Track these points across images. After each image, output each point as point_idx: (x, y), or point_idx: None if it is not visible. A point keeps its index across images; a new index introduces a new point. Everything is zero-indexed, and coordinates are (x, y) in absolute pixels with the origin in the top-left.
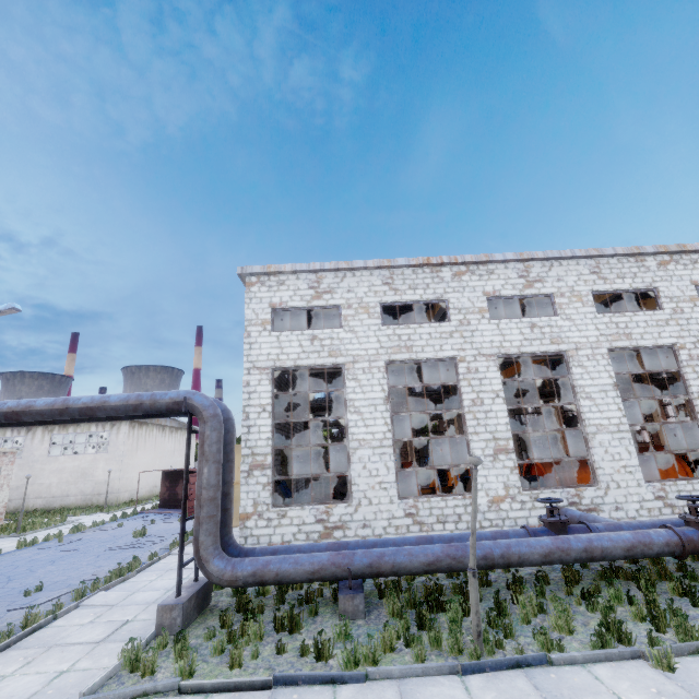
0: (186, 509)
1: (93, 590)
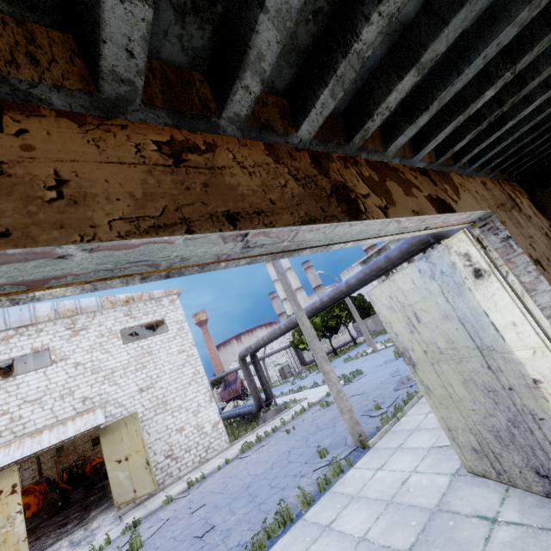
0: (267, 382)
1: (277, 430)
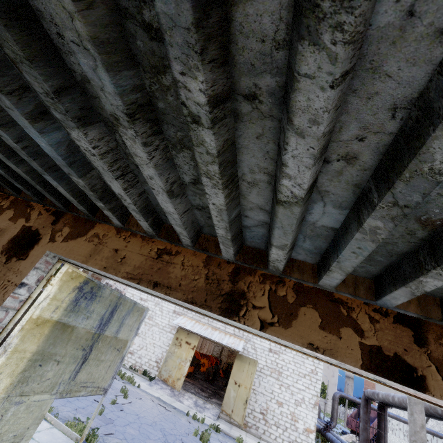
0: None
1: None
